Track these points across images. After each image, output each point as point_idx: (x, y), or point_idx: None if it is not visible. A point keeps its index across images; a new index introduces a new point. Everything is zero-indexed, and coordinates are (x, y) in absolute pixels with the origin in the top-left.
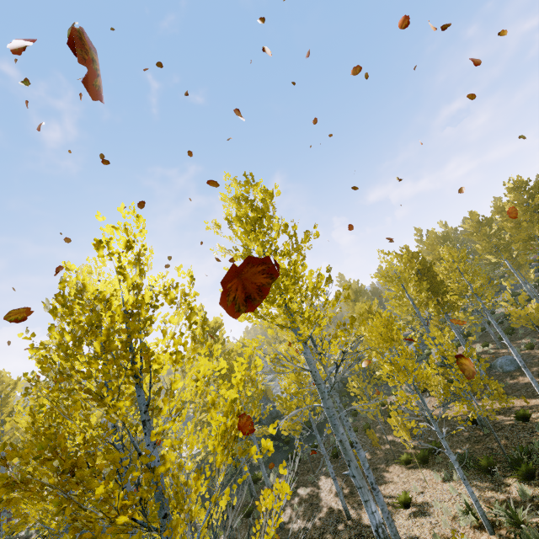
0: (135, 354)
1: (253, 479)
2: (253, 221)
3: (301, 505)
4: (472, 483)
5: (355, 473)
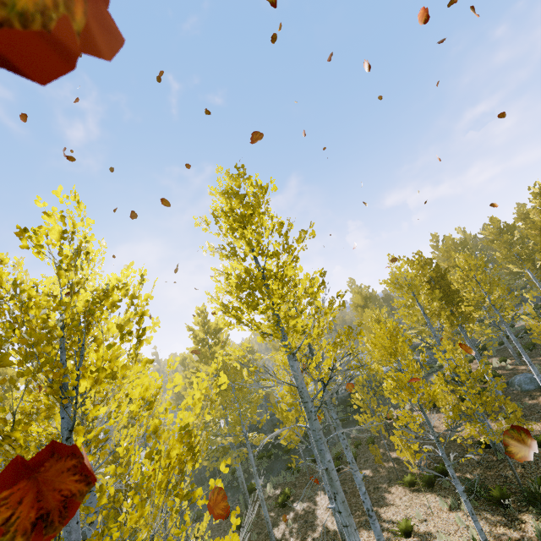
0: (38, 371)
1: (249, 488)
2: (239, 217)
3: (296, 522)
4: (482, 515)
5: (341, 509)
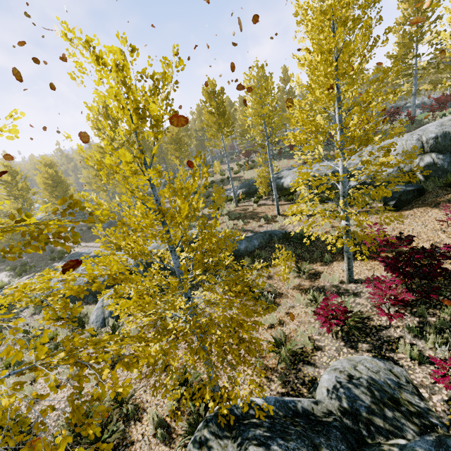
0: None
1: None
2: None
3: None
4: (13, 278)
5: None
